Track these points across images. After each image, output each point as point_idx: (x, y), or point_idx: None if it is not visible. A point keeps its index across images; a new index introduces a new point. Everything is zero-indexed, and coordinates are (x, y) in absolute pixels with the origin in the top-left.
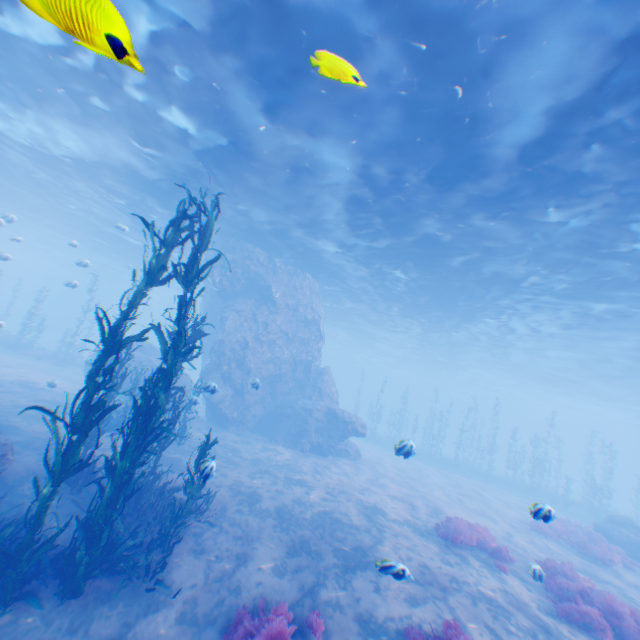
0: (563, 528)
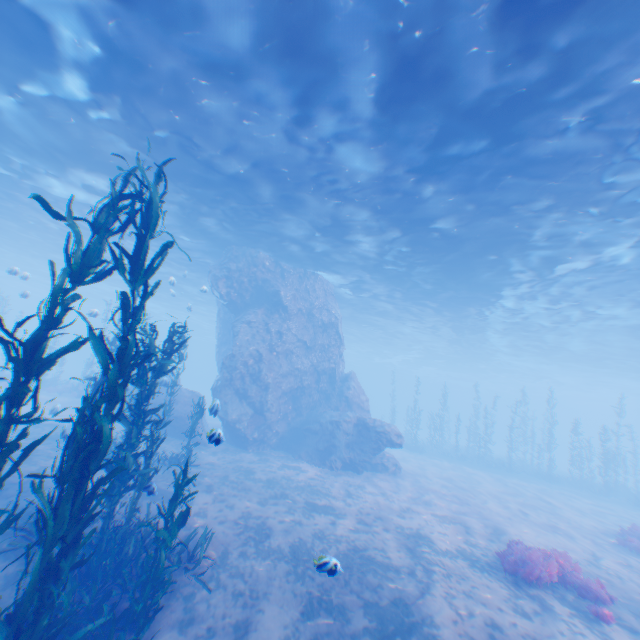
0: None
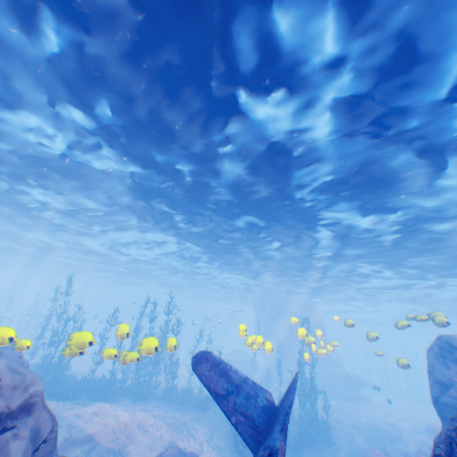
0: None
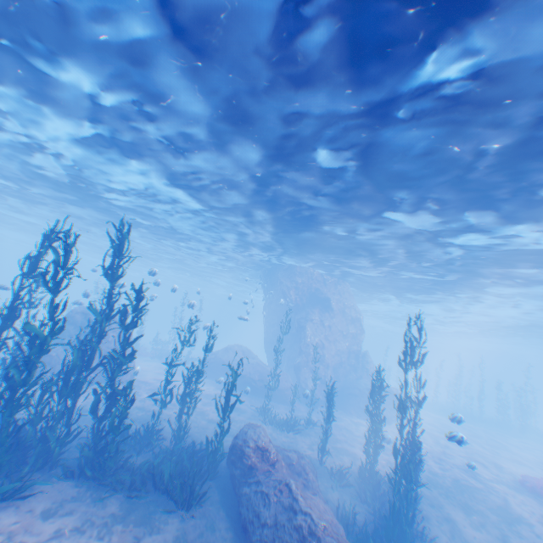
0: None
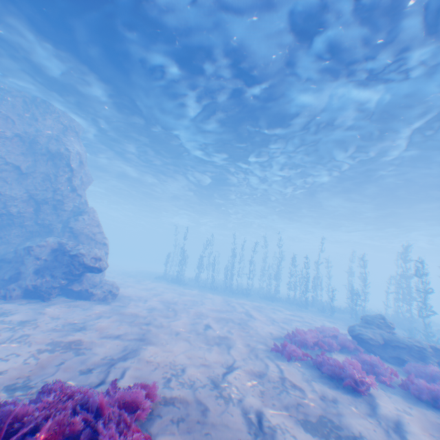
0: (317, 340)
